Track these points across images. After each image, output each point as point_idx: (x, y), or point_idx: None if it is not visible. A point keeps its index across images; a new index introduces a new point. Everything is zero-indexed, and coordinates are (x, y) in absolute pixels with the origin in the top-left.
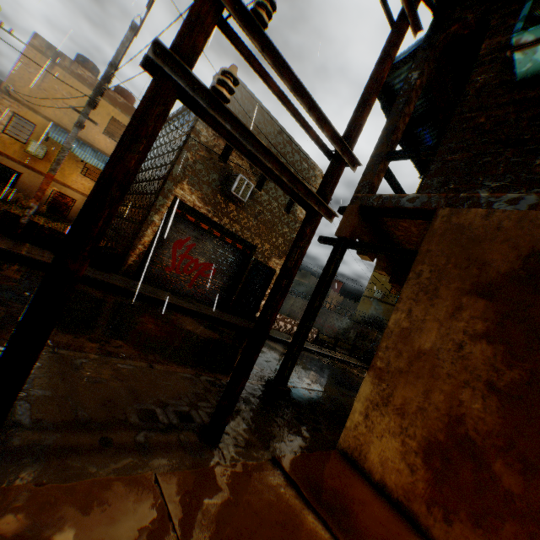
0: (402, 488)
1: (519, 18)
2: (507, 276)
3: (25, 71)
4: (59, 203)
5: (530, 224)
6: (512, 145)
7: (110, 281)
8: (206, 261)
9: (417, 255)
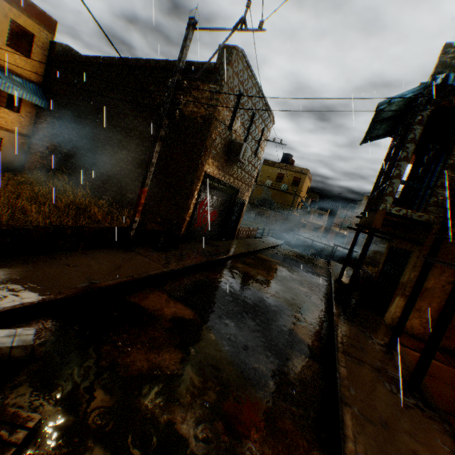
0: (419, 334)
1: None
2: None
3: None
4: None
5: None
6: None
7: (202, 260)
8: (213, 210)
9: (422, 246)
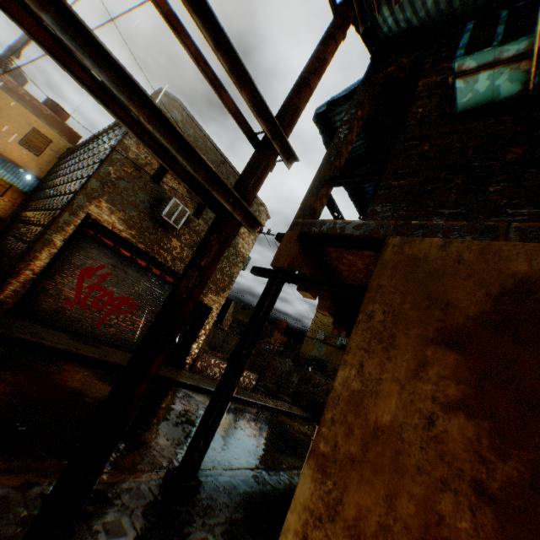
0: None
1: (459, 46)
2: (479, 320)
3: None
4: None
5: (496, 257)
6: (462, 172)
7: None
8: (125, 294)
9: (367, 291)
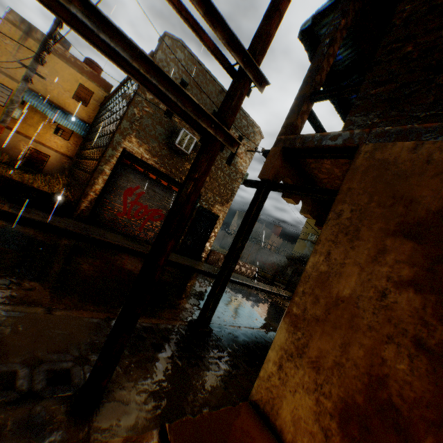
0: None
1: None
2: (439, 214)
3: (2, 42)
4: (35, 159)
5: None
6: None
7: (57, 224)
8: (155, 207)
9: (337, 194)
